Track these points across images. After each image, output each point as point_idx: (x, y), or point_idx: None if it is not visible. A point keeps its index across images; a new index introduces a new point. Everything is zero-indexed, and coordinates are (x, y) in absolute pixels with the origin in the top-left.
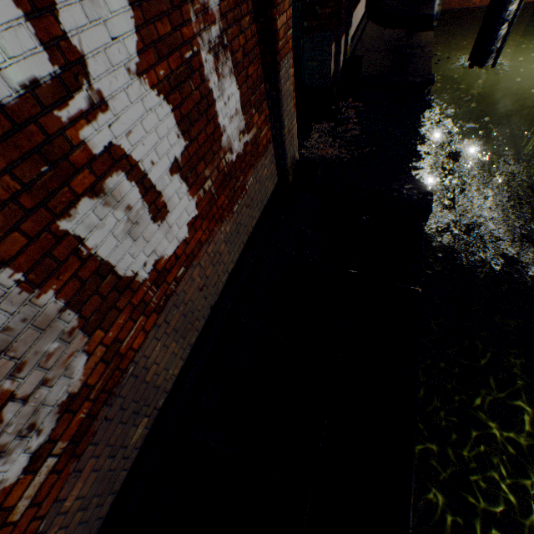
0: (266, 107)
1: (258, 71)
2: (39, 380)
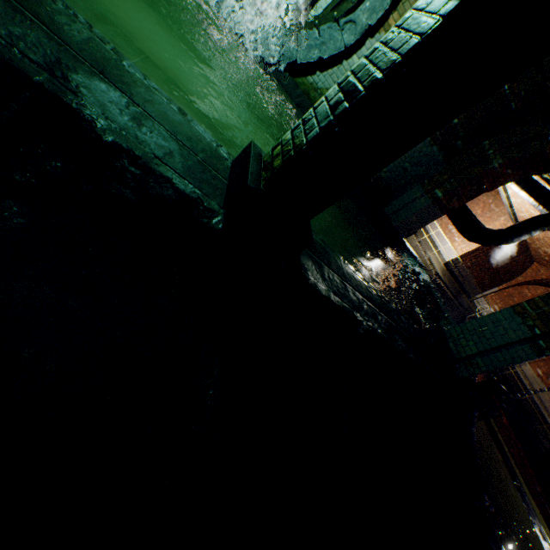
0: None
1: None
2: None
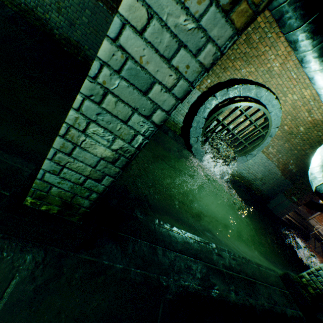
0: None
1: None
2: None
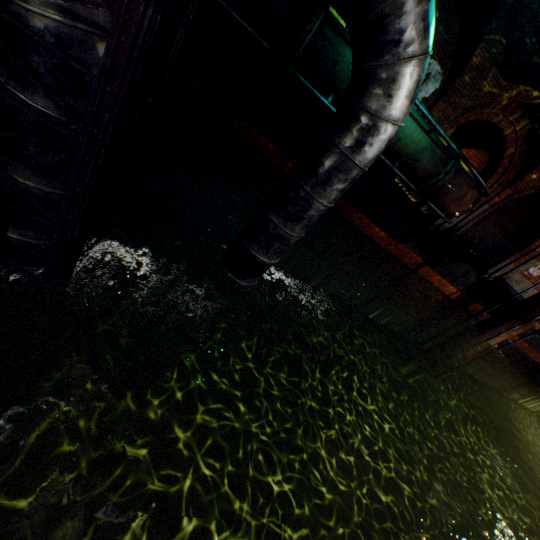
0: None
1: None
2: (537, 272)
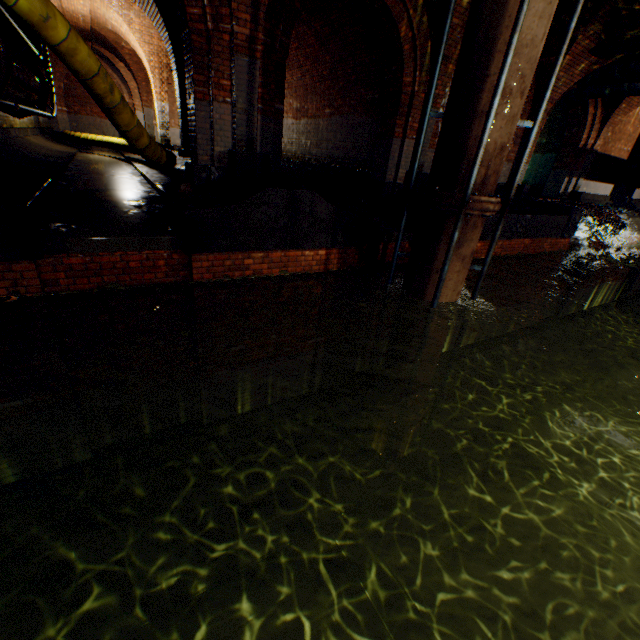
0: (516, 148)
1: (520, 134)
2: None
